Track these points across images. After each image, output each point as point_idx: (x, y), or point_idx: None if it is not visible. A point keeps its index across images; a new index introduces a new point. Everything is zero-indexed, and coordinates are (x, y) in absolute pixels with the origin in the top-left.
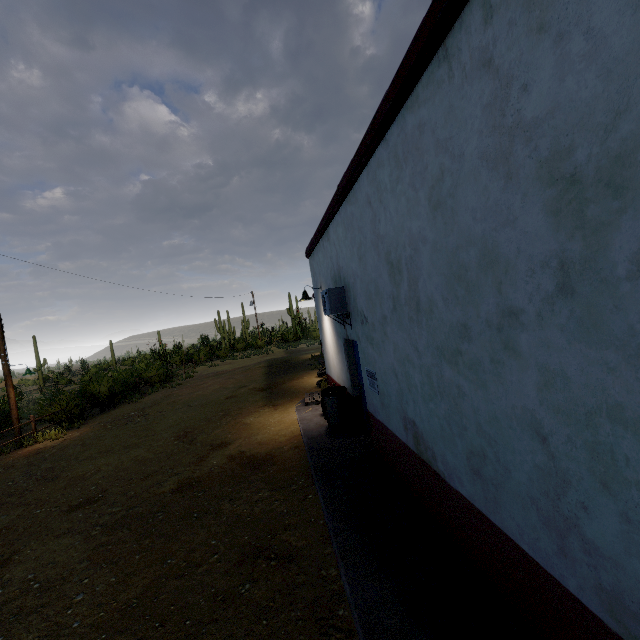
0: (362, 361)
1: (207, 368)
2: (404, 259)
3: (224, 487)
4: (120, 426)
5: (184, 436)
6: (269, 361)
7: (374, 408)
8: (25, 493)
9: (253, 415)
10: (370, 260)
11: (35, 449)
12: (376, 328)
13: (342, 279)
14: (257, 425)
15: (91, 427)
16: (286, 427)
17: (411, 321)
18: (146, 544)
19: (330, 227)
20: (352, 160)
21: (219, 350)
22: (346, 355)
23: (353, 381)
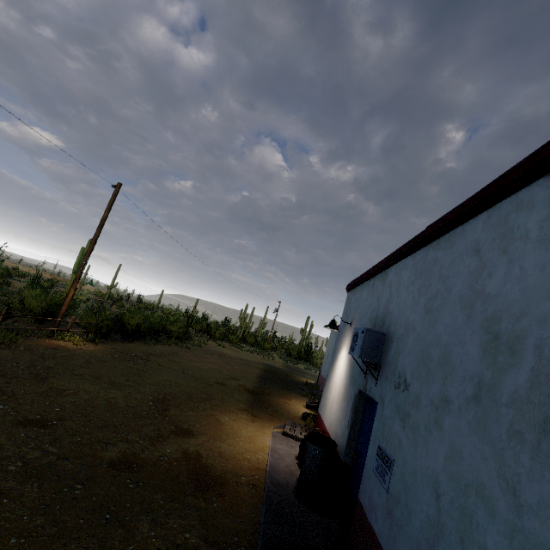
0: (376, 431)
1: (216, 345)
2: (535, 338)
3: (158, 493)
4: (123, 360)
5: (161, 401)
6: (267, 366)
7: (370, 504)
8: (13, 380)
9: (230, 415)
10: (447, 318)
11: (57, 344)
12: (421, 405)
13: (386, 325)
14: (228, 429)
15: (105, 348)
16: (254, 450)
17: (515, 437)
18: (36, 524)
19: (392, 268)
20: (467, 200)
21: (233, 335)
22: (353, 408)
23: (349, 443)
